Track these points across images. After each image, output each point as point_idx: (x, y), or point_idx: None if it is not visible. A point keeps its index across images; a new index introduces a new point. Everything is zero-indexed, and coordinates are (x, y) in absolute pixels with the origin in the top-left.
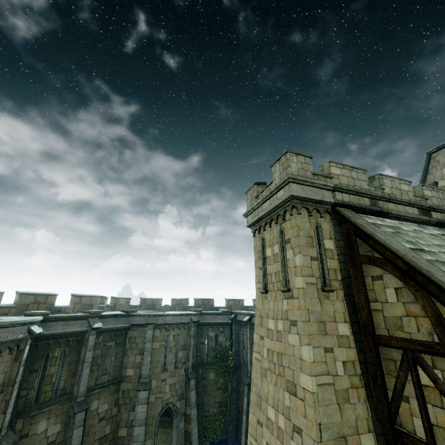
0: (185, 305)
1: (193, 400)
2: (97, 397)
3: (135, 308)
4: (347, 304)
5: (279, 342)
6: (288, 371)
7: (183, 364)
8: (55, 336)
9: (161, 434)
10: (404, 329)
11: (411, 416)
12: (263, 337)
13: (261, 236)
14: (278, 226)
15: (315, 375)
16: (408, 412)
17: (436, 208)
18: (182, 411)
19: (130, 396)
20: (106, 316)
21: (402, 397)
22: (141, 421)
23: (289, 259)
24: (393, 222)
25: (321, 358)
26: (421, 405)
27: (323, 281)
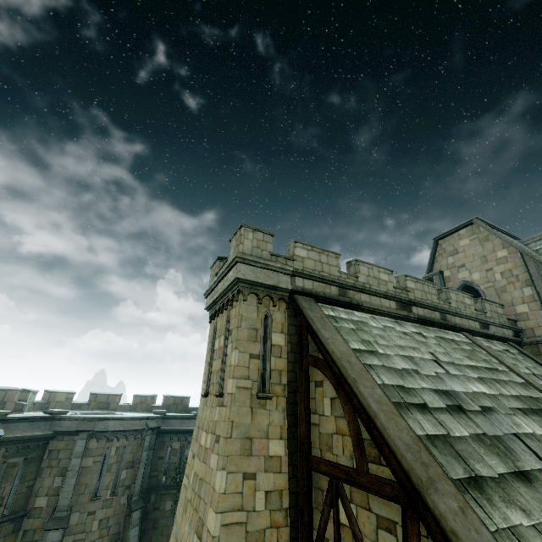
0: (150, 404)
1: (133, 541)
2: None
3: (80, 407)
4: (288, 415)
5: (203, 463)
6: (202, 505)
7: (126, 489)
8: None
9: None
10: (333, 450)
11: None
12: (195, 456)
13: (215, 323)
14: (227, 312)
15: (222, 511)
16: None
17: (417, 302)
18: None
19: (34, 539)
20: (16, 420)
21: (323, 539)
22: None
23: (228, 355)
24: (363, 316)
25: (236, 487)
26: None
27: (264, 385)
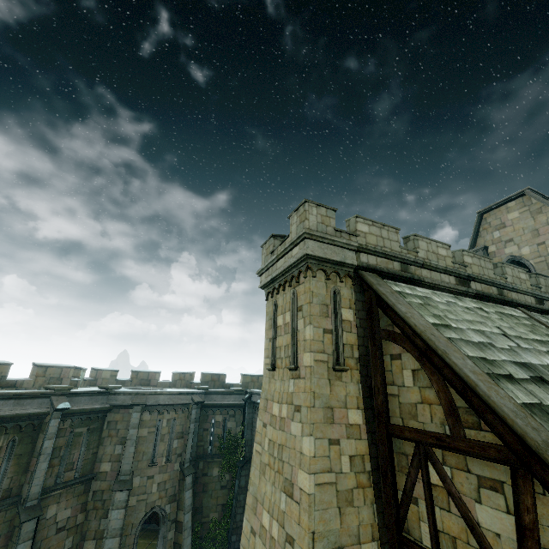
0: (189, 381)
1: (188, 502)
2: (57, 500)
3: (124, 383)
4: (362, 386)
5: (281, 431)
6: (287, 467)
7: (178, 457)
8: (1, 420)
9: (145, 547)
10: (418, 419)
11: (418, 521)
12: (266, 425)
13: (274, 301)
14: (292, 289)
15: (314, 472)
16: (416, 516)
17: (475, 277)
18: (172, 517)
19: (103, 499)
20: (77, 394)
21: (411, 498)
22: (115, 530)
23: (300, 330)
24: (425, 292)
25: (324, 452)
26: (429, 508)
27: (337, 358)
